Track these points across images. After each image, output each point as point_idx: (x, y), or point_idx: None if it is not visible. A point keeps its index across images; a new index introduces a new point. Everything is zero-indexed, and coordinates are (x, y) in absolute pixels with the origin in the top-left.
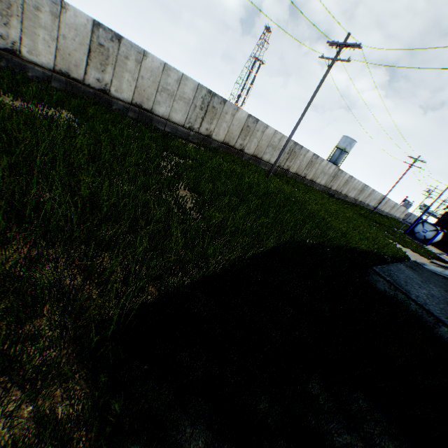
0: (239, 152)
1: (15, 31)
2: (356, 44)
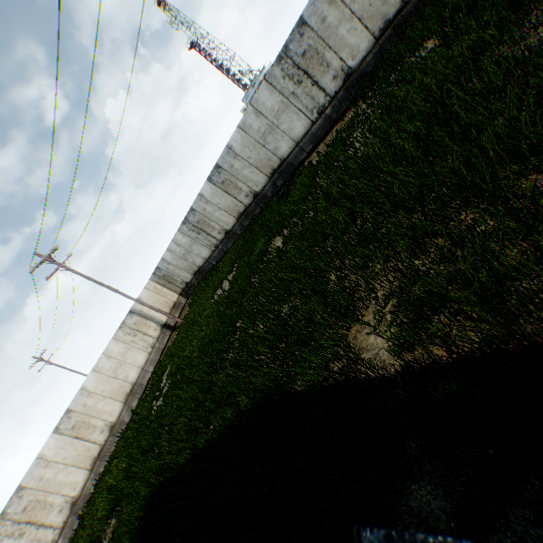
0: None
1: (216, 226)
2: None
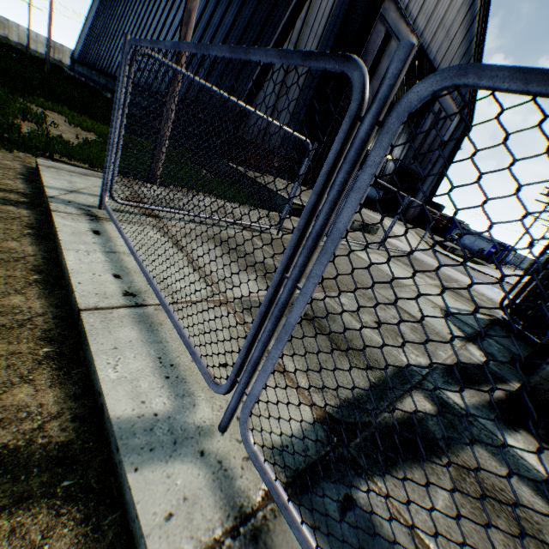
0: None
1: None
2: None
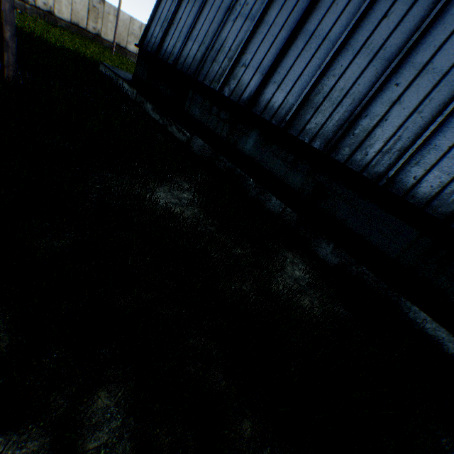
0: (95, 37)
1: None
2: None
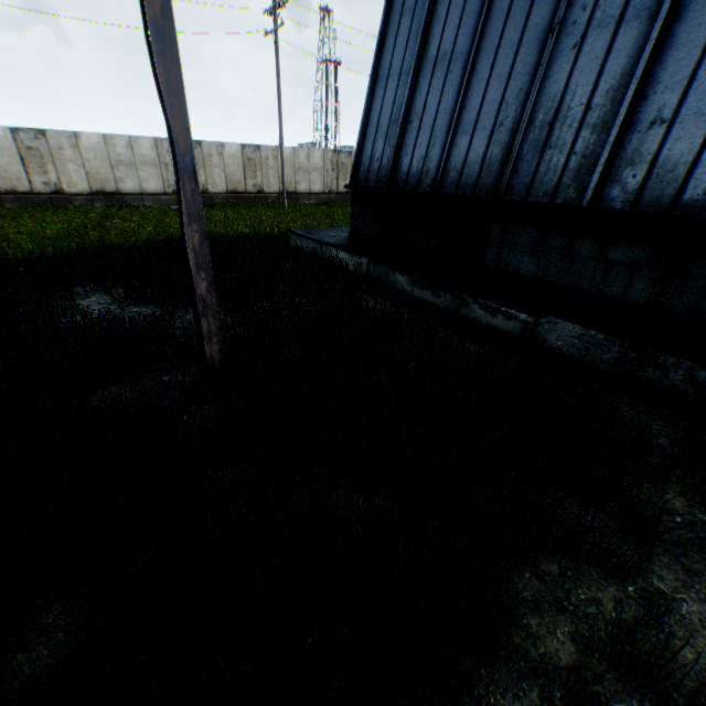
0: (257, 196)
1: None
2: (280, 1)
